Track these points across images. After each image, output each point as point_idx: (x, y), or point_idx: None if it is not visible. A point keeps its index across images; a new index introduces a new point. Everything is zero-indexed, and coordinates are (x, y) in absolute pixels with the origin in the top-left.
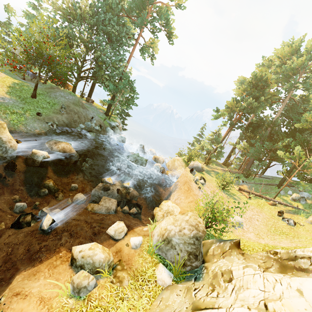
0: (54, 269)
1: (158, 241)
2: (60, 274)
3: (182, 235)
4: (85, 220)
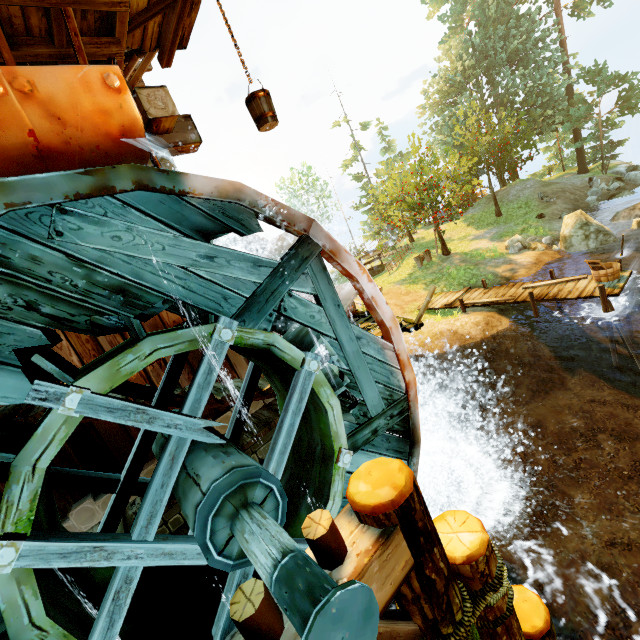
0: None
1: None
2: None
3: None
4: None
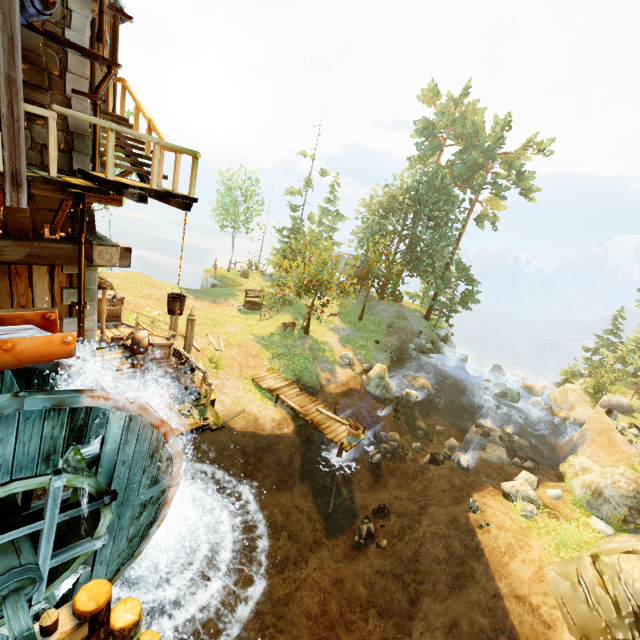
0: (494, 497)
1: (584, 494)
2: (501, 501)
3: (617, 488)
4: (487, 466)
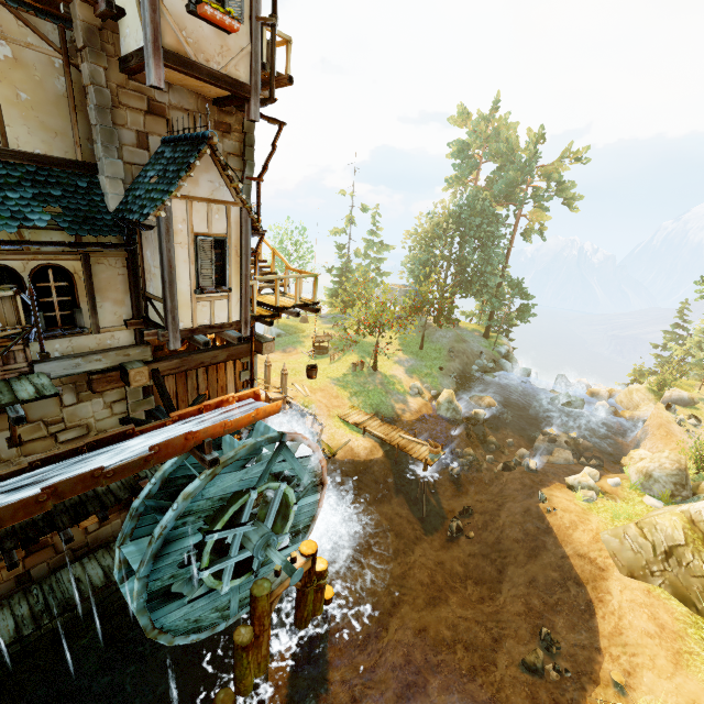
0: (560, 490)
1: (638, 478)
2: (567, 492)
3: (663, 469)
4: (554, 467)
